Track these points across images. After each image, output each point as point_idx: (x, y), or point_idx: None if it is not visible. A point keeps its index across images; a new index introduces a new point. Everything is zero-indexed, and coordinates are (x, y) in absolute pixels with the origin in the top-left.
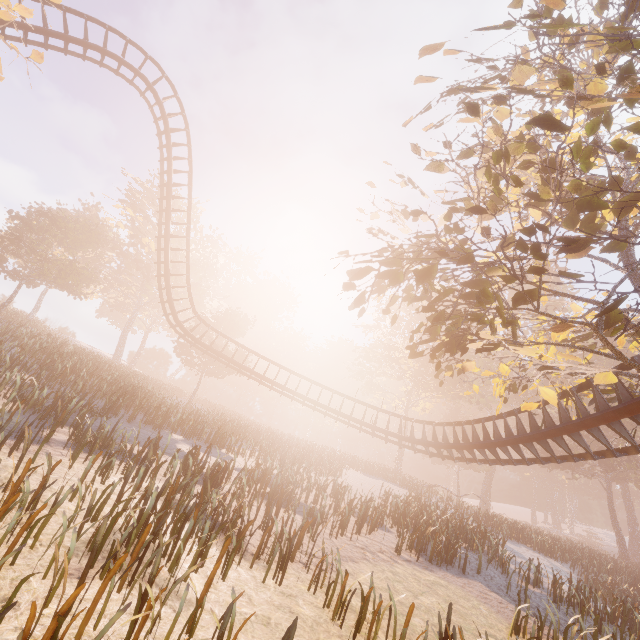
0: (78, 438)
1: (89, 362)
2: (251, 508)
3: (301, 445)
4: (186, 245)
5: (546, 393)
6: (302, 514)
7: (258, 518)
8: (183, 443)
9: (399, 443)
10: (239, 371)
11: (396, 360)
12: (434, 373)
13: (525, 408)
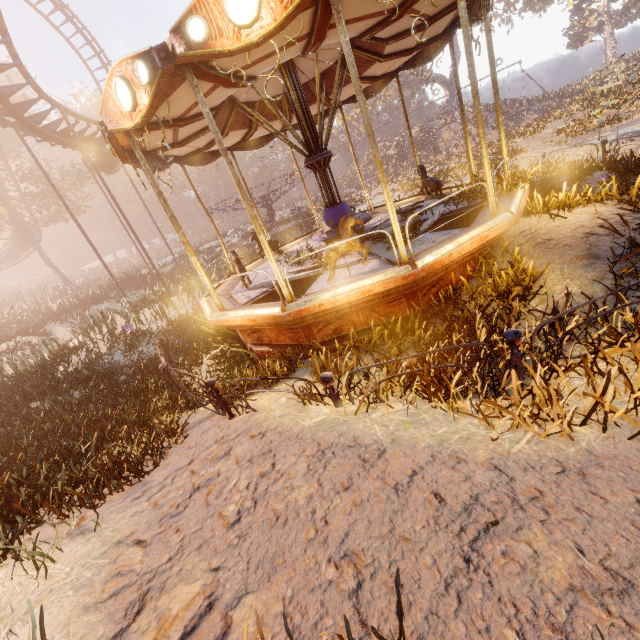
0: None
1: None
2: None
3: None
4: None
5: None
6: None
7: None
8: None
9: None
10: None
11: None
12: None
13: None
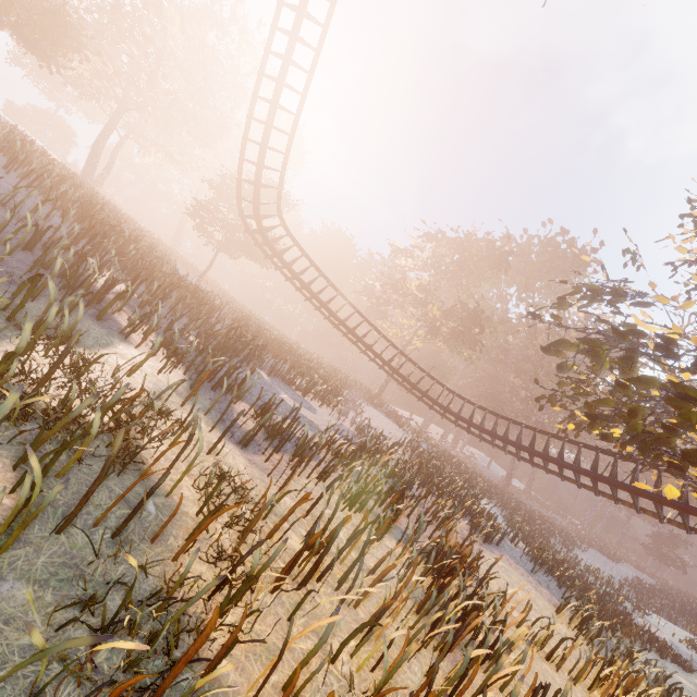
0: (274, 433)
1: (118, 222)
2: (411, 513)
3: (314, 362)
4: (298, 107)
5: (671, 490)
6: (413, 499)
7: (412, 520)
8: (279, 390)
9: (432, 406)
10: (297, 288)
11: (424, 303)
12: (452, 328)
13: (637, 485)
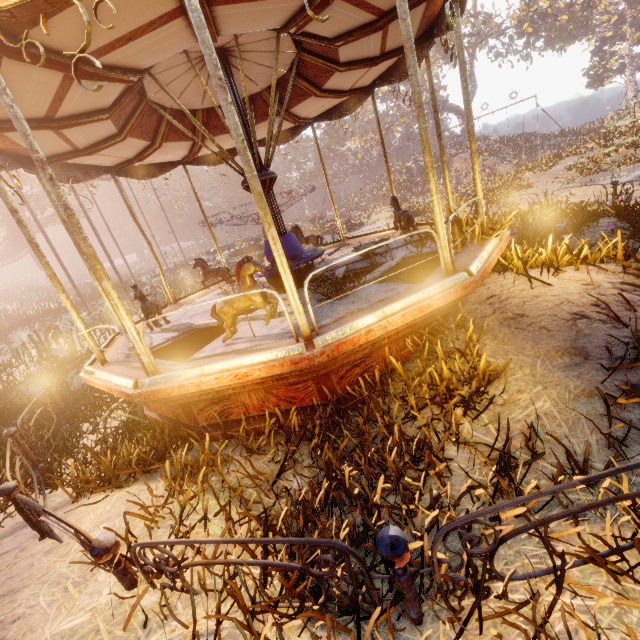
0: None
1: None
2: None
3: None
4: None
5: None
6: None
7: None
8: None
9: None
10: None
11: None
12: None
13: None
